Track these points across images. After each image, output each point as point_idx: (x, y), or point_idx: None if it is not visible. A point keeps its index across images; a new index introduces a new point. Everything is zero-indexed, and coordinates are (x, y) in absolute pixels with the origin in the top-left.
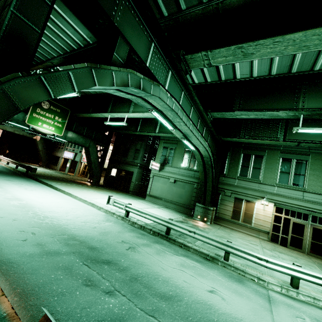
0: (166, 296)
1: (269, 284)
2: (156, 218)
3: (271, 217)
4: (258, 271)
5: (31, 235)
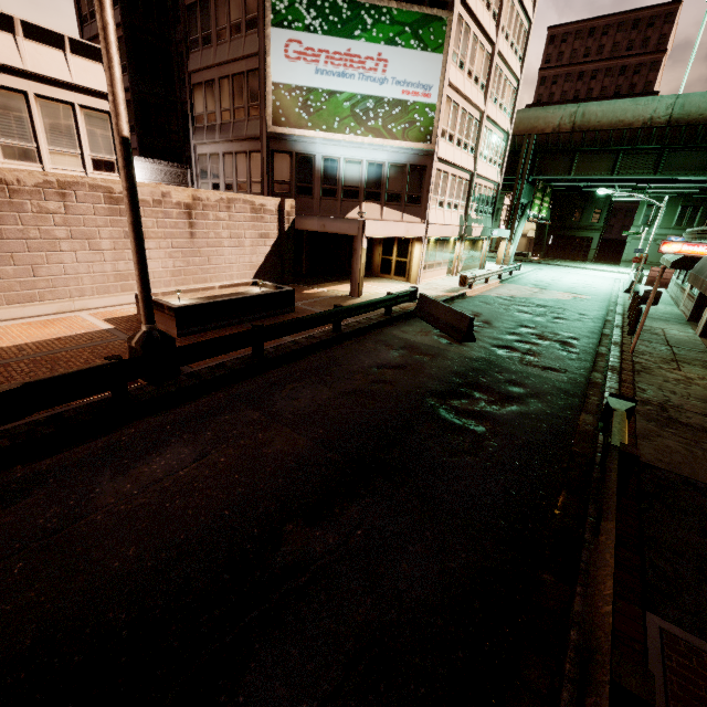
0: None
1: None
2: None
3: None
4: None
5: None
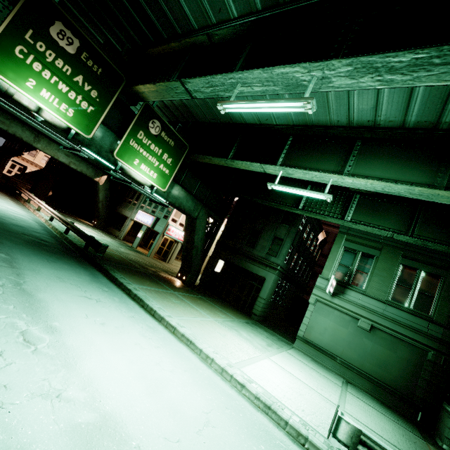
0: None
1: None
2: None
3: None
4: None
5: None
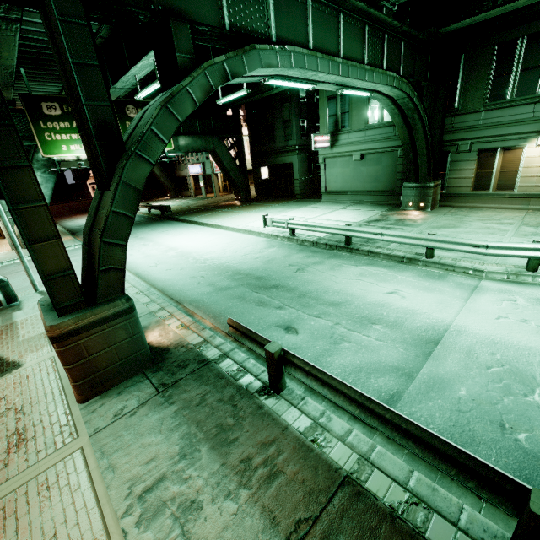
0: (334, 303)
1: (489, 274)
2: (329, 229)
3: None
4: (478, 262)
5: (201, 279)
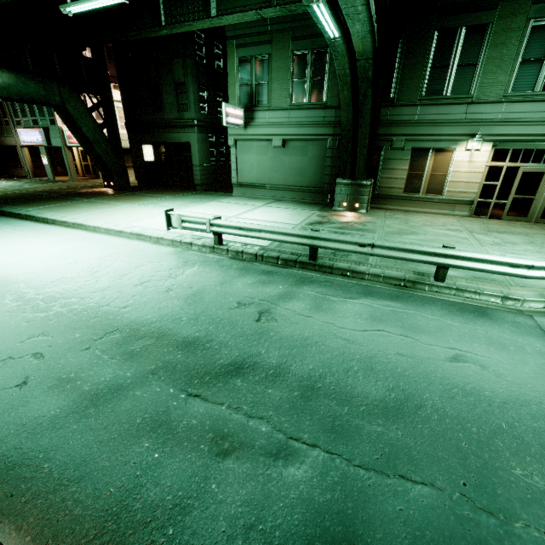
0: (389, 407)
1: (526, 303)
2: (284, 235)
3: (482, 172)
4: (498, 284)
5: (34, 363)
